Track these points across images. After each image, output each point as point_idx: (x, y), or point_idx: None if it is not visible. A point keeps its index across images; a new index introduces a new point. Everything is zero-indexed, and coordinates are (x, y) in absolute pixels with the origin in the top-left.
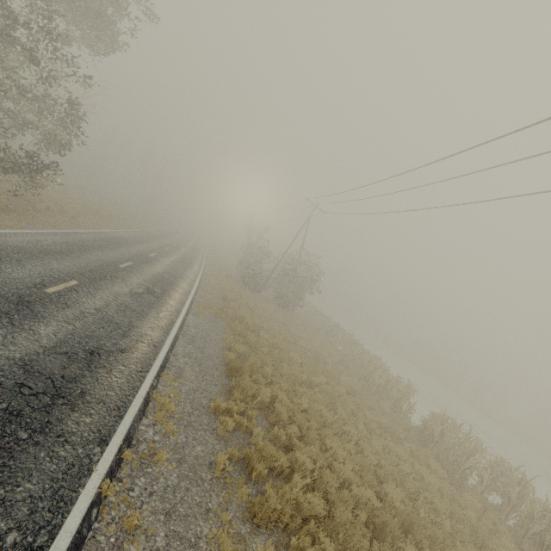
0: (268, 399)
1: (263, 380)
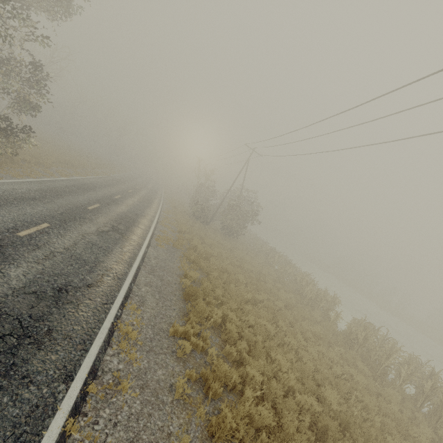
0: (220, 320)
1: (214, 301)
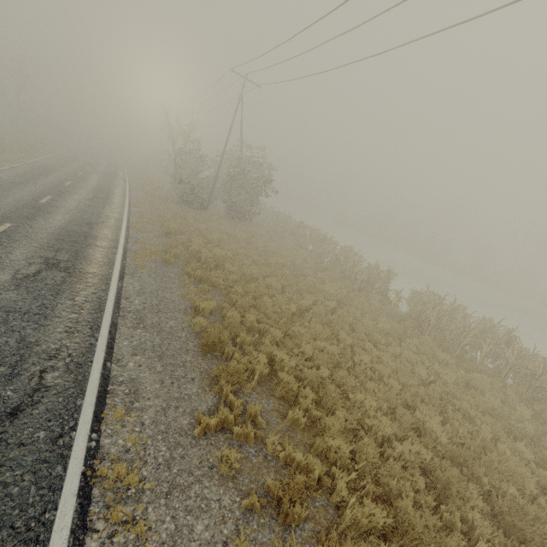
0: (266, 370)
1: (250, 338)
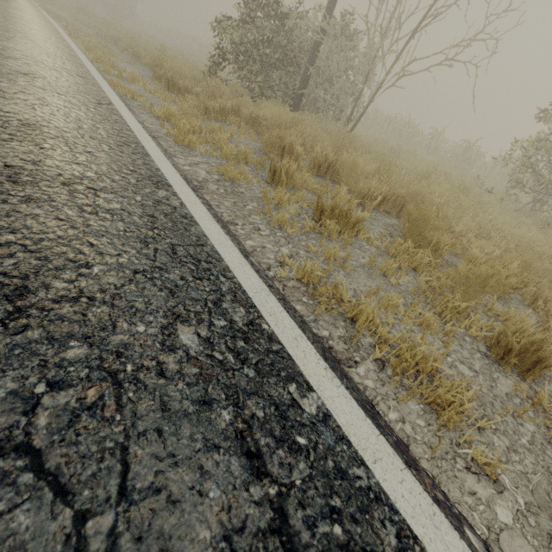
0: None
1: None
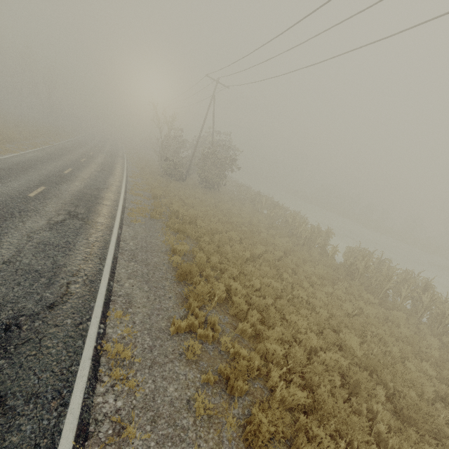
0: (224, 295)
1: (213, 273)
